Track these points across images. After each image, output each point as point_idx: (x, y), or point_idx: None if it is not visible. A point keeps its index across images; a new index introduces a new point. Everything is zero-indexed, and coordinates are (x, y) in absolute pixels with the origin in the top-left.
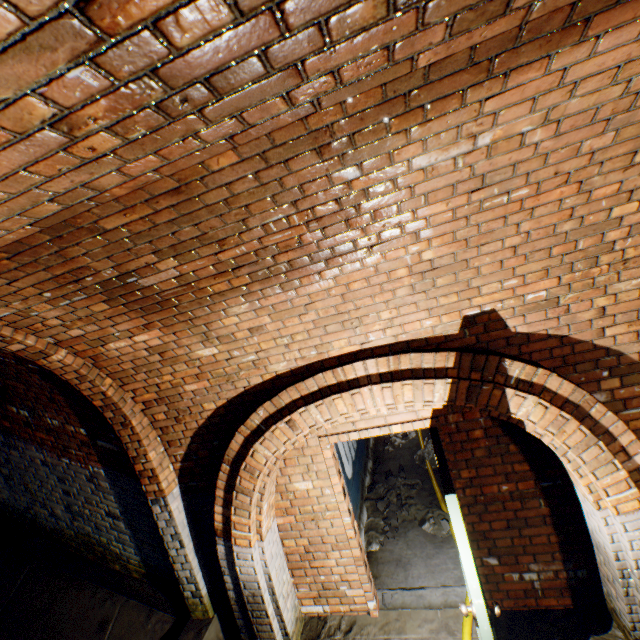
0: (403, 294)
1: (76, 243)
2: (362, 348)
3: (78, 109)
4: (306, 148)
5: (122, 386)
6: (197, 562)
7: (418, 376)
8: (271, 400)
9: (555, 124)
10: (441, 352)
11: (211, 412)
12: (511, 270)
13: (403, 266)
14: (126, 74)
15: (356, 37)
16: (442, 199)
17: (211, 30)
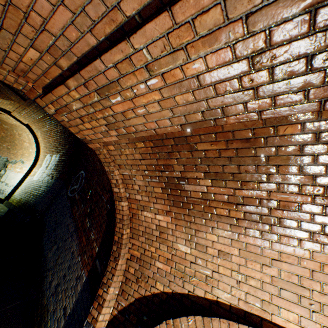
0: None
1: (179, 151)
2: None
3: (274, 48)
4: None
5: (130, 237)
6: None
7: None
8: (203, 317)
9: None
10: None
11: (157, 291)
12: None
13: None
14: (321, 25)
15: None
16: None
17: None
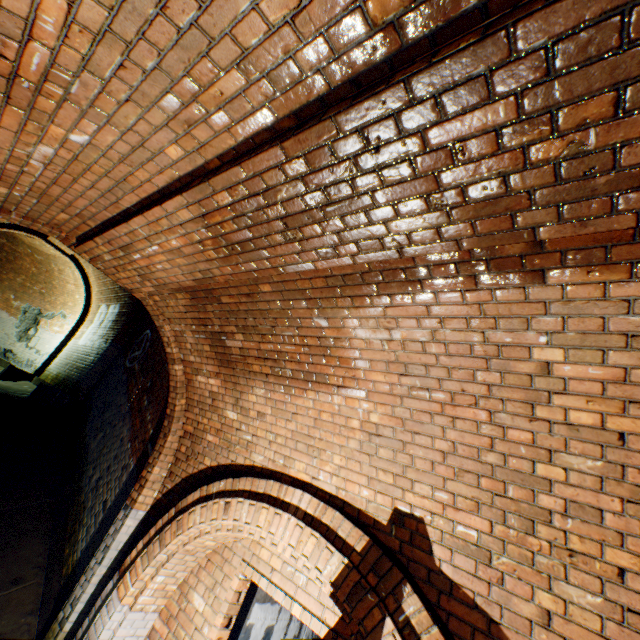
0: (353, 446)
1: (212, 303)
2: (311, 482)
3: (205, 240)
4: (300, 297)
5: (186, 410)
6: (92, 591)
7: (329, 537)
8: (234, 478)
9: (443, 344)
10: (359, 528)
11: (205, 466)
12: (442, 479)
13: (357, 417)
14: (215, 235)
15: (280, 246)
16: (381, 370)
17: (233, 230)
